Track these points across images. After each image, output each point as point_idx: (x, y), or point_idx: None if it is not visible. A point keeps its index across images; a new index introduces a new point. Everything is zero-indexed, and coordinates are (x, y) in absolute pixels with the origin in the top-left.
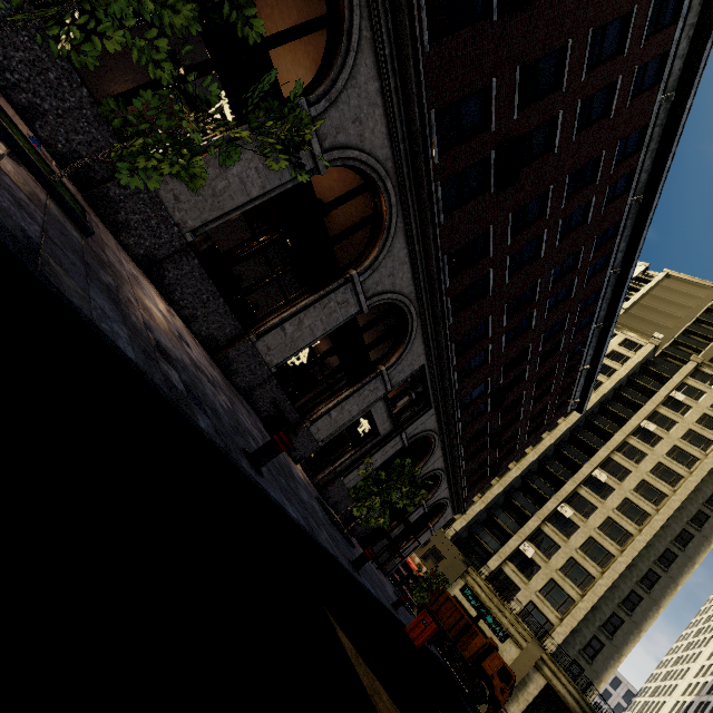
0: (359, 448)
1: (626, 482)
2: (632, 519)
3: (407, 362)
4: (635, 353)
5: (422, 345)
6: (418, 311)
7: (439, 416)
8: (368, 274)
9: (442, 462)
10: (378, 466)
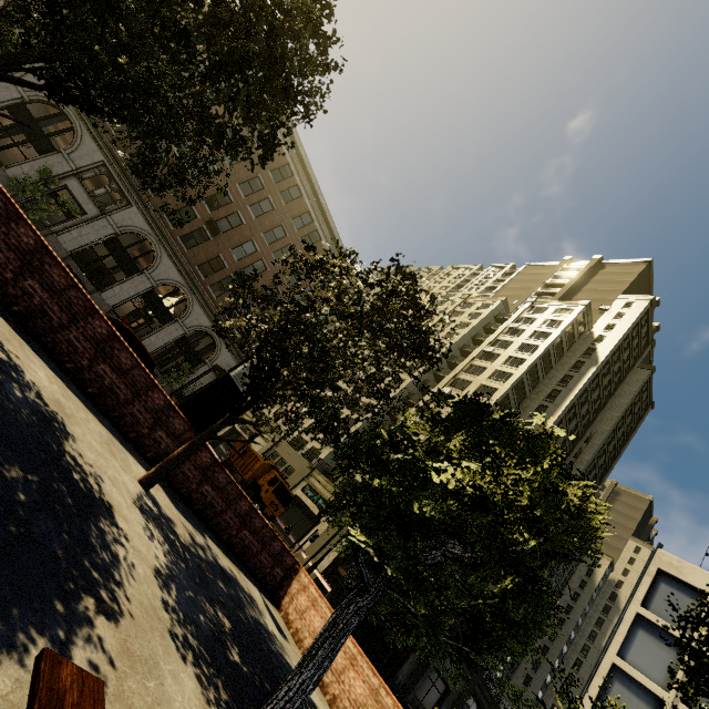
0: (71, 220)
1: (467, 390)
2: None
3: (84, 152)
4: (487, 310)
5: (95, 144)
6: (77, 115)
7: (145, 217)
8: (20, 76)
9: (180, 277)
10: (95, 243)
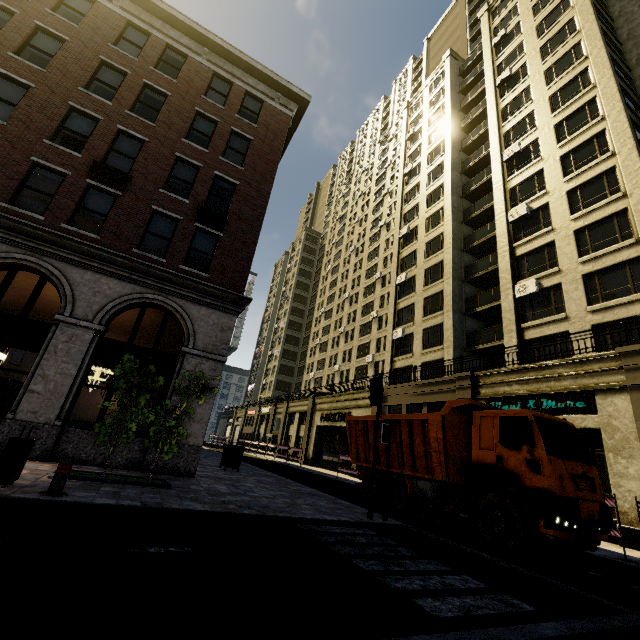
0: None
1: (539, 120)
2: (585, 125)
3: None
4: (443, 78)
5: None
6: None
7: None
8: None
9: None
10: None
